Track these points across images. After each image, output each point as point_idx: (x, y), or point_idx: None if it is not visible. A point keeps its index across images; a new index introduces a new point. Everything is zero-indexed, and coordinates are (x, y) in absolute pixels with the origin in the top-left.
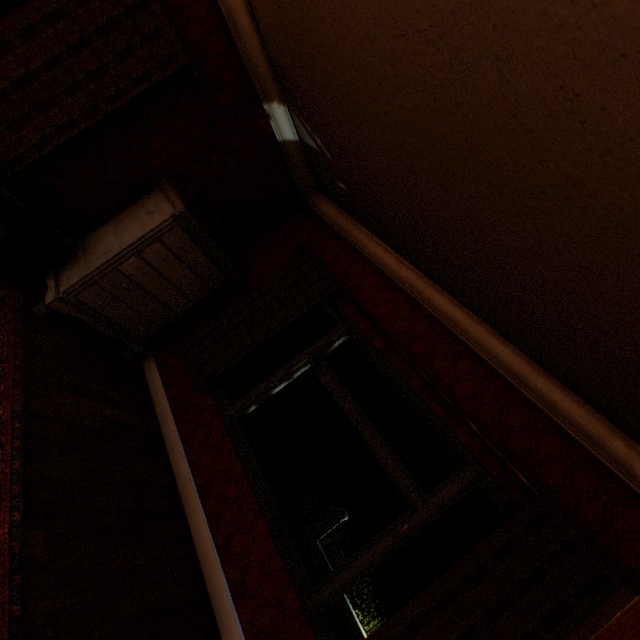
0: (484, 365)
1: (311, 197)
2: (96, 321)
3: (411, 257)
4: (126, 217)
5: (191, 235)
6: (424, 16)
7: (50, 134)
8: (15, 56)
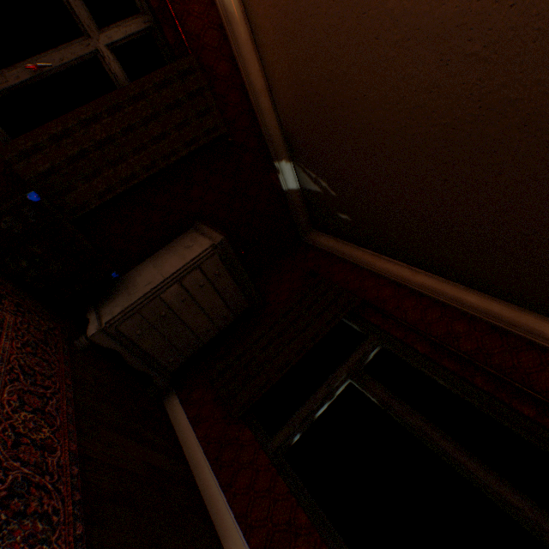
0: None
1: (307, 234)
2: (130, 353)
3: (426, 264)
4: (163, 253)
5: (225, 262)
6: (476, 41)
7: (114, 184)
8: (101, 125)
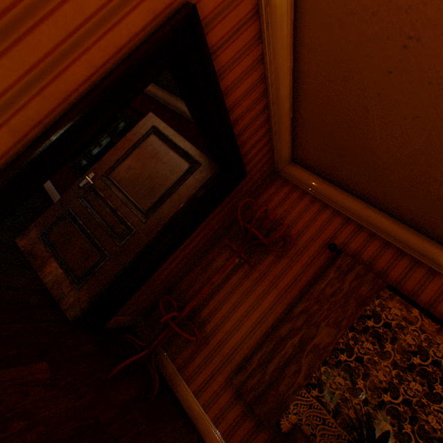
0: (175, 114)
1: None
2: None
3: None
4: None
5: None
6: None
7: None
8: None
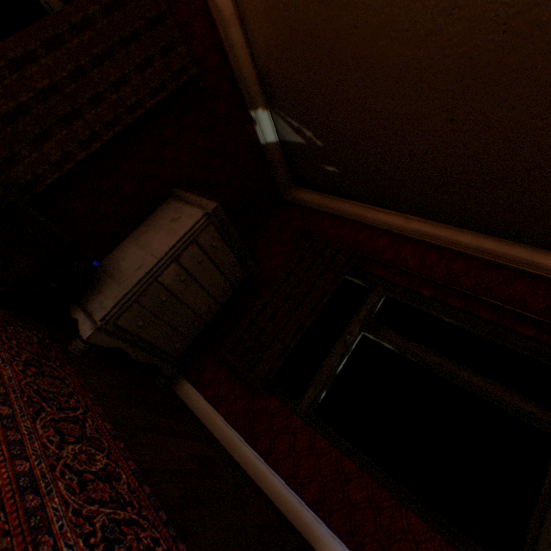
0: (538, 279)
1: (287, 192)
2: (133, 348)
3: (420, 210)
4: (144, 231)
5: (220, 232)
6: None
7: (71, 149)
8: (38, 66)
